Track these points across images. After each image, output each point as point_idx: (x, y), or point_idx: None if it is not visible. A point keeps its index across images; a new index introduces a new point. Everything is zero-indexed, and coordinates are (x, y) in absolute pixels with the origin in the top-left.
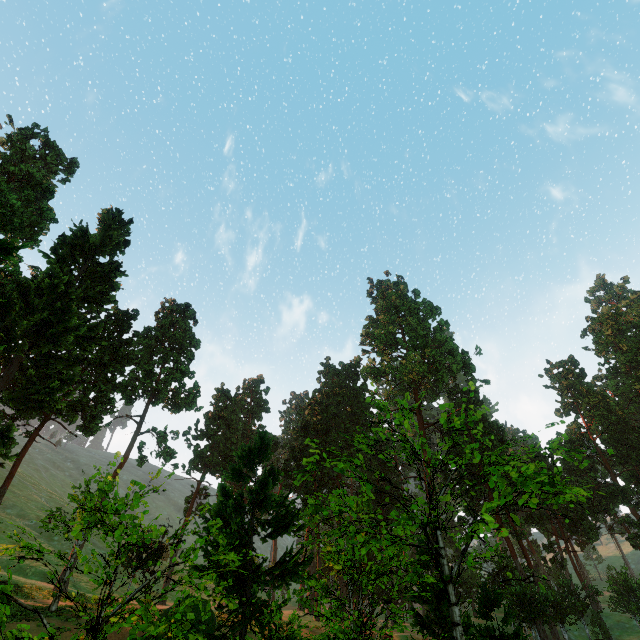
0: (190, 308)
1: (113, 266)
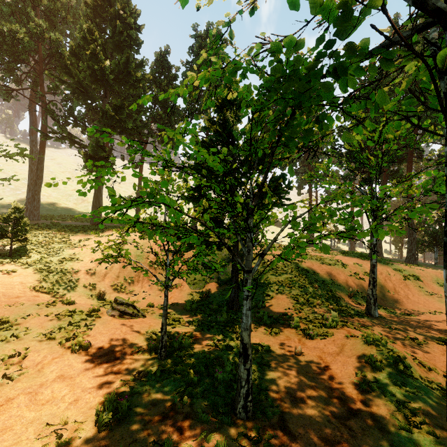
0: (213, 27)
1: (119, 4)
